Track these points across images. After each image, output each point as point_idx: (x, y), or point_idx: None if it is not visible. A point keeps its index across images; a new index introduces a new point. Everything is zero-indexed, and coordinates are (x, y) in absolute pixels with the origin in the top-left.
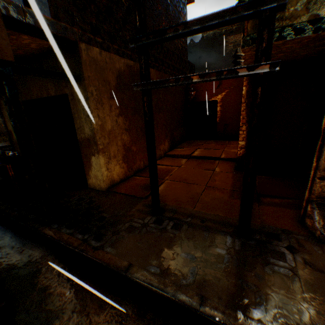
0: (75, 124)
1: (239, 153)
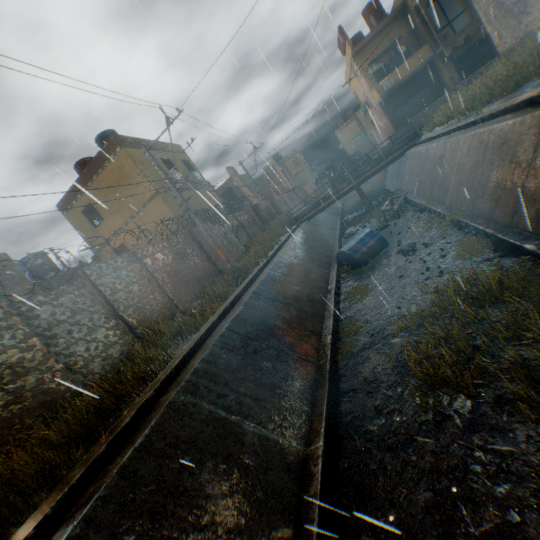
0: None
1: None
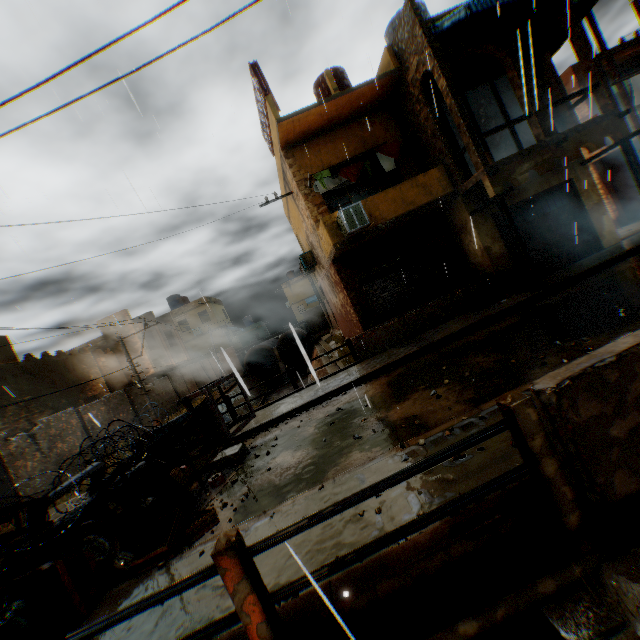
0: (581, 197)
1: (613, 215)
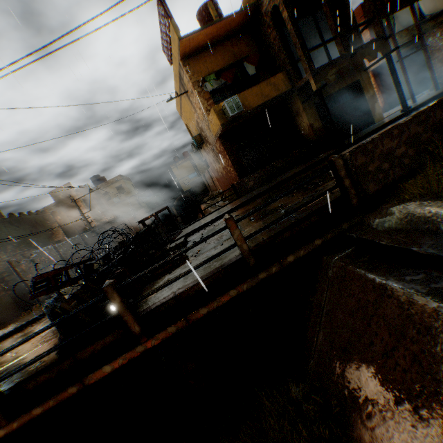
0: (364, 92)
1: (382, 105)
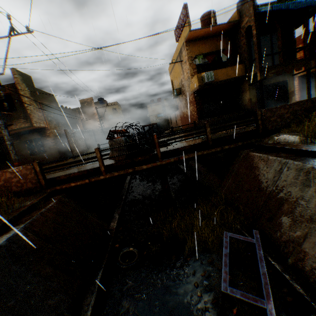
0: (287, 88)
1: (298, 99)
